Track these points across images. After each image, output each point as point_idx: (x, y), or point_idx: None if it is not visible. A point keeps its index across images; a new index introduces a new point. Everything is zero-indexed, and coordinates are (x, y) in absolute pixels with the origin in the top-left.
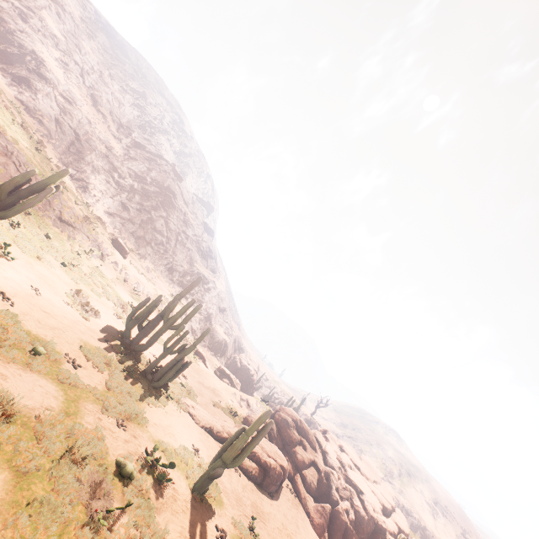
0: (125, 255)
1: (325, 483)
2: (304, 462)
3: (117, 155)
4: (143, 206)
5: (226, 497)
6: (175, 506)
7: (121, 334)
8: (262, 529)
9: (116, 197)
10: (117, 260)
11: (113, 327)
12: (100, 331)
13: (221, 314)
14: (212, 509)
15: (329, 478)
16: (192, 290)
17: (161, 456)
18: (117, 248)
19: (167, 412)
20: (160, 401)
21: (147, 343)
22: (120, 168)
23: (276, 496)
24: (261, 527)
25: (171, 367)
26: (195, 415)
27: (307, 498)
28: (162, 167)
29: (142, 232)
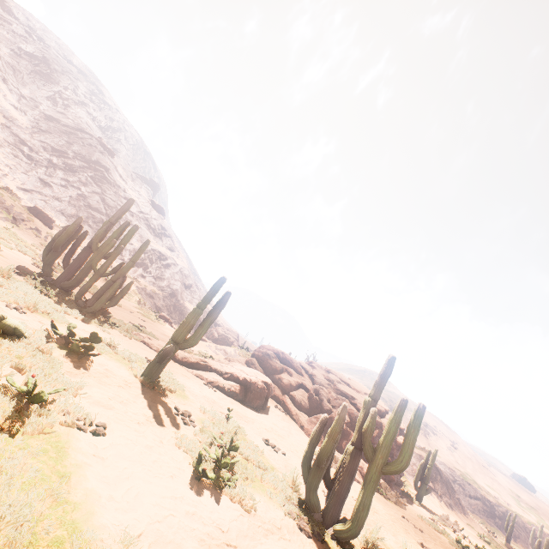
0: (50, 224)
1: (316, 399)
2: (291, 385)
3: (22, 127)
4: (69, 182)
5: (194, 396)
6: (106, 380)
7: (41, 274)
8: (244, 424)
9: (31, 173)
10: (38, 227)
11: (28, 268)
12: (2, 261)
13: (188, 291)
14: (171, 397)
15: (319, 394)
16: (149, 268)
17: (82, 337)
18: (36, 215)
19: (107, 331)
20: (97, 322)
21: (76, 277)
22: (29, 140)
23: (263, 412)
24: (243, 423)
25: (107, 290)
26: (153, 344)
27: (299, 415)
28: (85, 140)
29: (74, 209)
